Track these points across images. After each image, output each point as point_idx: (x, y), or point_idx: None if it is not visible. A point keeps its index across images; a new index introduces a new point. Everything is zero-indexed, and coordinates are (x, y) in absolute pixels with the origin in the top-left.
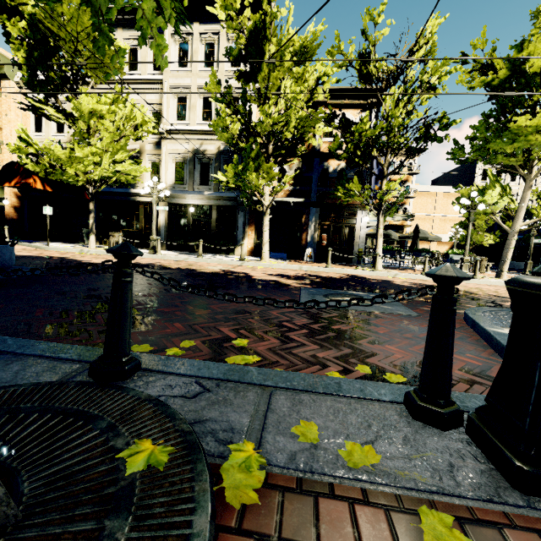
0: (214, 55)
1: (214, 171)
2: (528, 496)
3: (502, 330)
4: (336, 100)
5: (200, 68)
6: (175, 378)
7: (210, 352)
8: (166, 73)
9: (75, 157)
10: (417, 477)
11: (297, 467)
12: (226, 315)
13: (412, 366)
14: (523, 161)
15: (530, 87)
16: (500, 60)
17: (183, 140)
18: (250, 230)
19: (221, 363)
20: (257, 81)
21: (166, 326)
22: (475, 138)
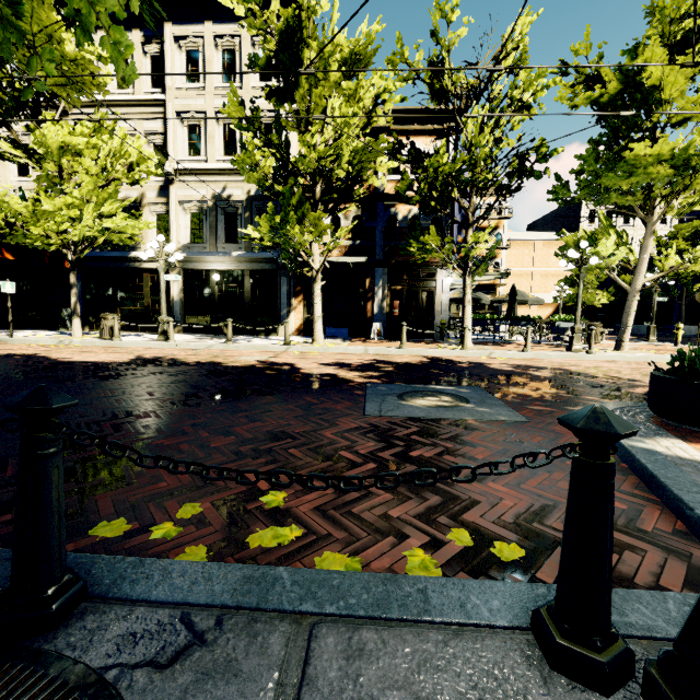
0: (235, 66)
1: (244, 223)
2: None
3: (644, 444)
4: (403, 124)
5: (217, 84)
6: (146, 612)
7: (223, 526)
8: (169, 92)
9: (43, 211)
10: None
11: None
12: (256, 445)
13: (531, 521)
14: (643, 199)
15: (648, 104)
16: (608, 70)
17: (198, 183)
18: (297, 301)
19: (231, 563)
20: (294, 101)
21: (160, 476)
22: (582, 171)
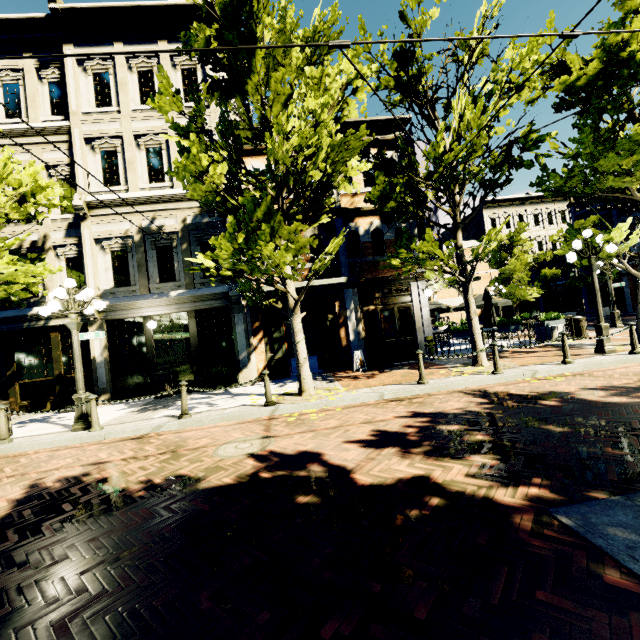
0: (154, 87)
1: (181, 256)
2: None
3: None
4: None
5: (134, 107)
6: None
7: None
8: (74, 117)
9: None
10: None
11: None
12: None
13: None
14: None
15: (636, 80)
16: (574, 56)
17: (119, 216)
18: (257, 339)
19: None
20: (245, 93)
21: None
22: (578, 155)
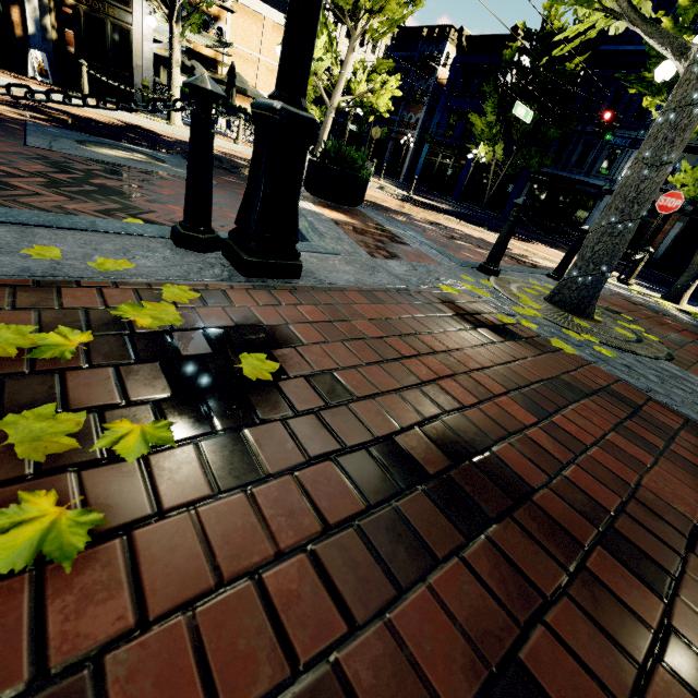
0: None
1: None
2: (250, 278)
3: None
4: None
5: None
6: None
7: None
8: None
9: None
10: (169, 275)
11: (34, 275)
12: None
13: None
14: (352, 5)
15: None
16: None
17: None
18: None
19: None
20: None
21: None
22: None
